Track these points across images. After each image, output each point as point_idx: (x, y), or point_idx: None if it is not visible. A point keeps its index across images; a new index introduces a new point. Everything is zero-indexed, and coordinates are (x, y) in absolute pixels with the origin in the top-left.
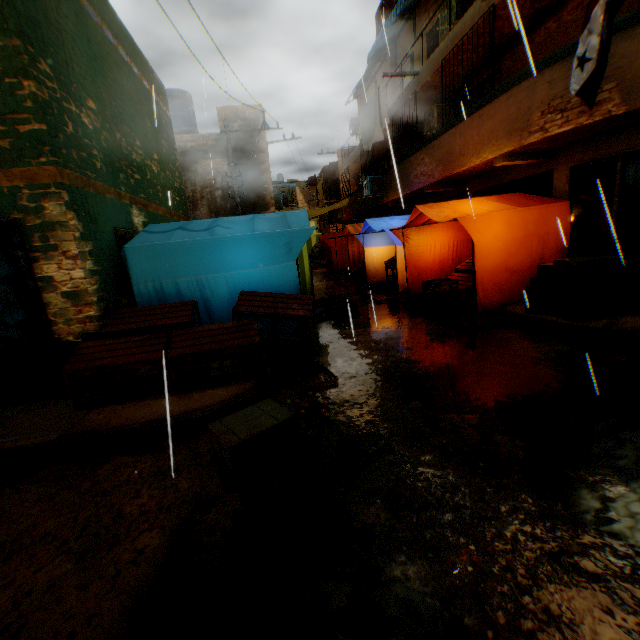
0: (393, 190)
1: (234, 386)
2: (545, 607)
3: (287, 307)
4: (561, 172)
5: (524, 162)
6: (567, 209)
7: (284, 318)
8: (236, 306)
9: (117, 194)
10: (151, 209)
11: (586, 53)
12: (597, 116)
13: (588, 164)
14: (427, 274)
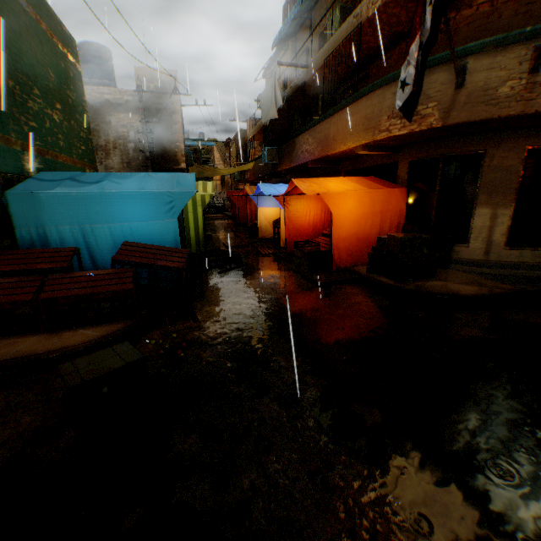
0: (285, 161)
1: (106, 327)
2: (289, 517)
3: (164, 259)
4: (404, 164)
5: (378, 153)
6: (405, 194)
7: (160, 268)
8: (116, 255)
9: (6, 140)
10: (49, 156)
11: (407, 78)
12: (424, 126)
13: (422, 161)
14: (302, 235)
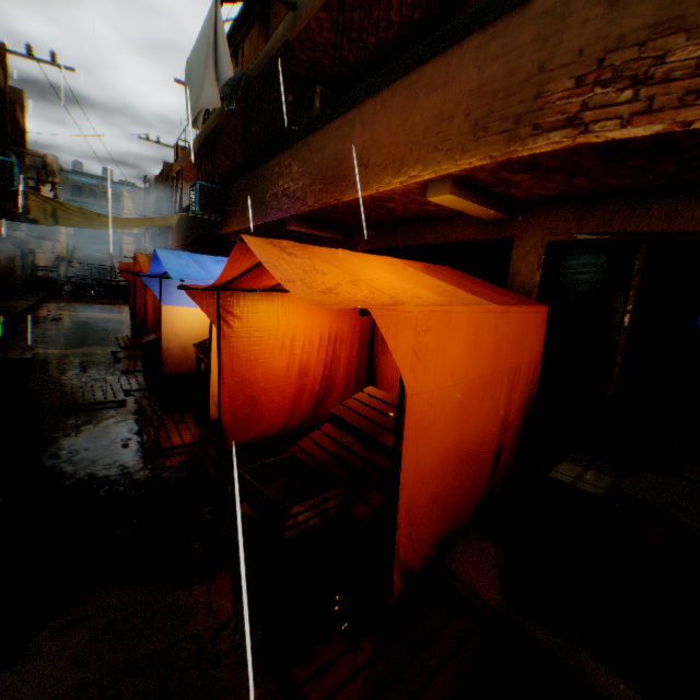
0: (238, 214)
1: None
2: None
3: None
4: (531, 248)
5: (475, 211)
6: (545, 321)
7: None
8: None
9: None
10: None
11: None
12: None
13: (581, 245)
14: (271, 398)
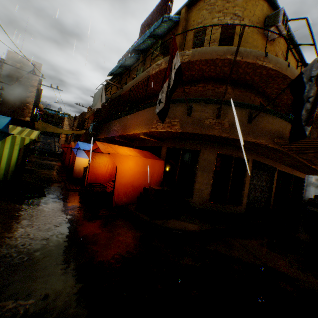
0: (103, 133)
1: None
2: None
3: None
4: (165, 148)
5: (152, 139)
6: (164, 164)
7: None
8: None
9: None
10: None
11: (161, 98)
12: (173, 129)
13: (173, 148)
14: (100, 179)
